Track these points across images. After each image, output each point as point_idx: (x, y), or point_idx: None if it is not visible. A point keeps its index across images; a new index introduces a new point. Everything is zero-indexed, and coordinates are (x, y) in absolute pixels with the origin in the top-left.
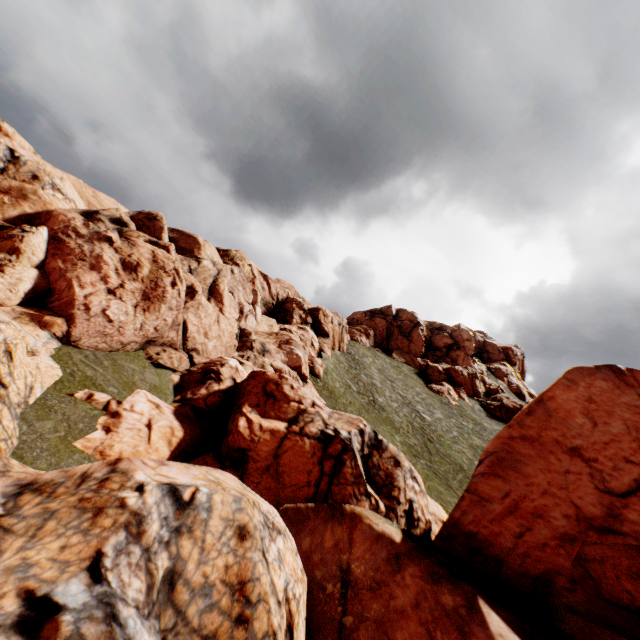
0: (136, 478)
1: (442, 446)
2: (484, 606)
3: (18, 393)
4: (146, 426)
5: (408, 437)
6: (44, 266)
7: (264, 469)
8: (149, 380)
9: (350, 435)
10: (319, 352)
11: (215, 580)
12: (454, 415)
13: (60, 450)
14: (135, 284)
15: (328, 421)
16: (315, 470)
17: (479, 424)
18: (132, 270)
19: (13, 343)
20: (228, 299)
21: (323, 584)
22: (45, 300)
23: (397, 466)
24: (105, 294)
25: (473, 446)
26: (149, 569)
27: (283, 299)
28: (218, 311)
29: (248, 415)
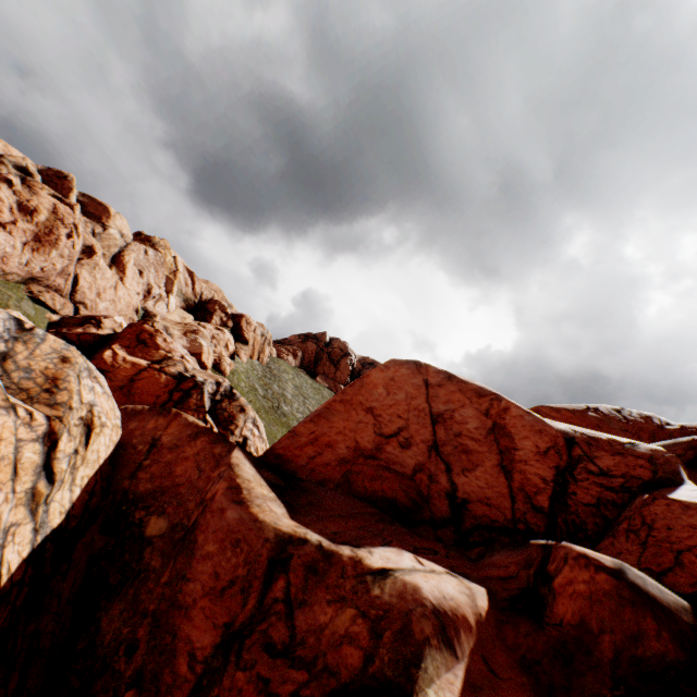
0: None
1: None
2: (237, 450)
3: None
4: None
5: None
6: None
7: (119, 388)
8: (26, 308)
9: (205, 381)
10: (233, 354)
11: (37, 369)
12: None
13: None
14: (29, 225)
15: (191, 371)
16: (165, 396)
17: None
18: (28, 213)
19: None
20: (132, 272)
21: (137, 446)
22: None
23: (242, 412)
24: None
25: None
26: None
27: (207, 300)
28: (118, 279)
29: (116, 350)
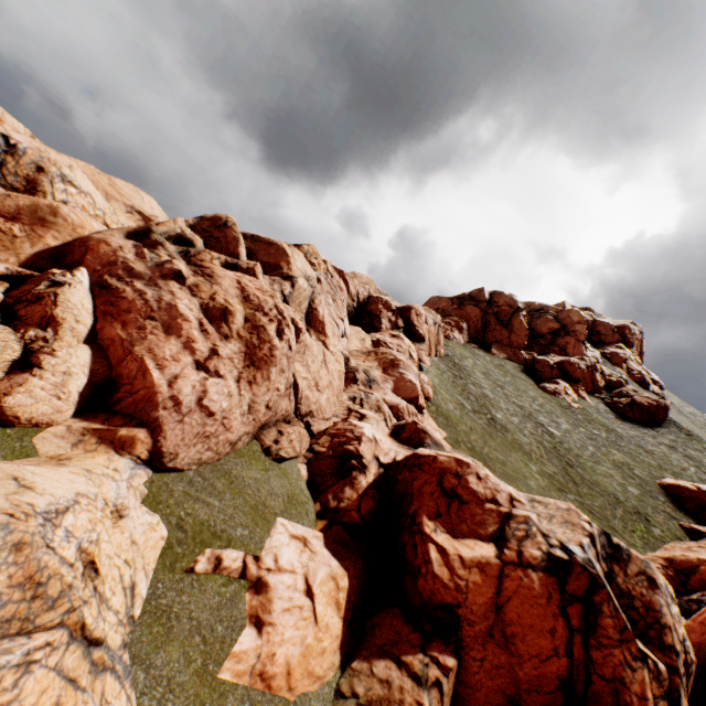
0: None
1: (585, 470)
2: None
3: (118, 623)
4: (306, 595)
5: (544, 464)
6: (95, 336)
7: (485, 634)
8: (278, 493)
9: (586, 553)
10: (419, 364)
11: None
12: (580, 422)
13: (204, 702)
14: (230, 344)
15: (541, 527)
16: (559, 626)
17: (612, 431)
18: (220, 321)
19: (92, 541)
20: (329, 326)
21: None
22: (109, 394)
23: (653, 588)
24: (195, 372)
25: (617, 464)
26: None
27: (364, 299)
28: (321, 347)
29: (434, 538)
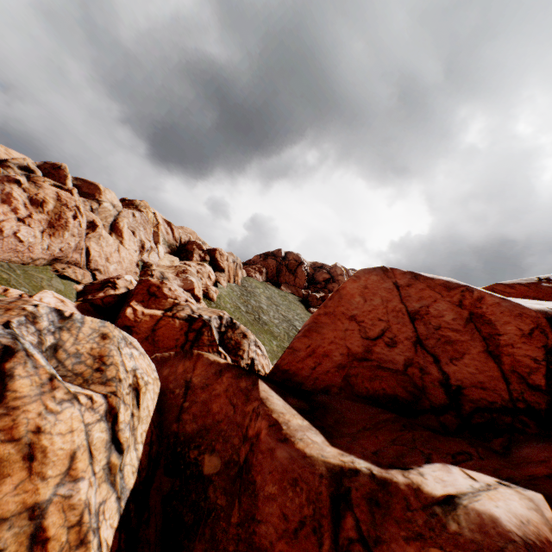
0: (34, 302)
1: None
2: (261, 382)
3: None
4: None
5: (283, 342)
6: None
7: (144, 339)
8: (56, 285)
9: (210, 318)
10: (215, 283)
11: (84, 352)
12: None
13: None
14: (42, 216)
15: (196, 311)
16: (182, 338)
17: None
18: (39, 205)
19: None
20: (128, 234)
21: (174, 390)
22: None
23: (245, 338)
24: (16, 221)
25: None
26: (41, 337)
27: (185, 242)
28: (119, 243)
29: (134, 306)
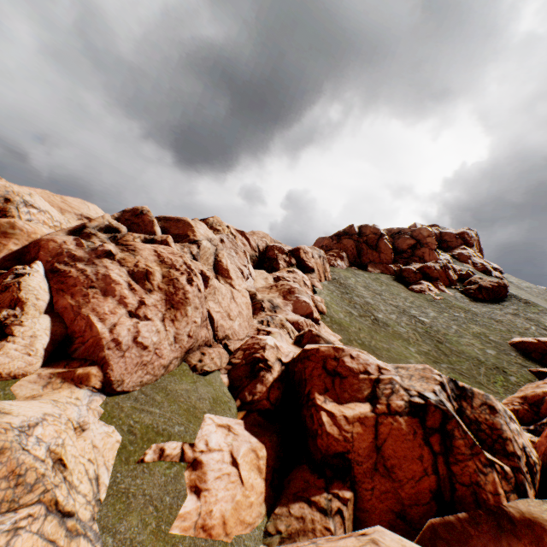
0: None
1: (452, 344)
2: None
3: (86, 503)
4: (232, 465)
5: (420, 345)
6: (53, 307)
7: (371, 470)
8: (205, 397)
9: (438, 396)
10: (313, 289)
11: None
12: (444, 309)
13: None
14: (153, 295)
15: (404, 384)
16: (425, 453)
17: (468, 311)
18: (144, 280)
19: (58, 445)
20: (233, 272)
21: None
22: (68, 347)
23: (494, 413)
24: (129, 319)
25: (475, 335)
26: None
27: (263, 249)
28: (229, 287)
29: (325, 407)
